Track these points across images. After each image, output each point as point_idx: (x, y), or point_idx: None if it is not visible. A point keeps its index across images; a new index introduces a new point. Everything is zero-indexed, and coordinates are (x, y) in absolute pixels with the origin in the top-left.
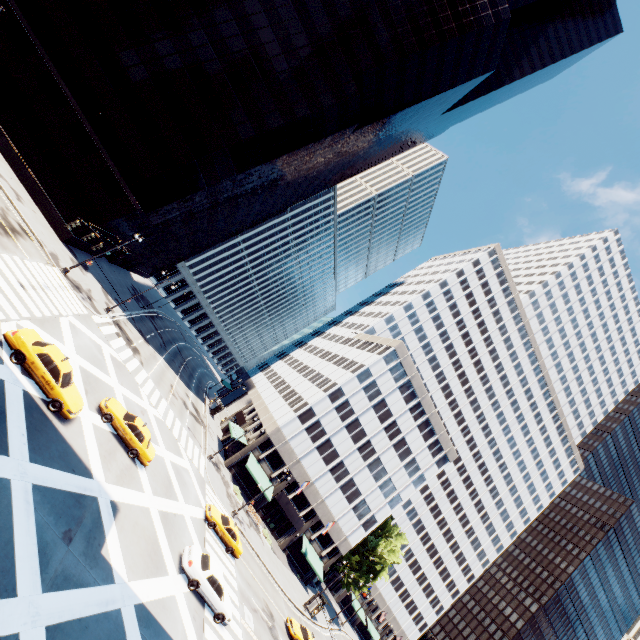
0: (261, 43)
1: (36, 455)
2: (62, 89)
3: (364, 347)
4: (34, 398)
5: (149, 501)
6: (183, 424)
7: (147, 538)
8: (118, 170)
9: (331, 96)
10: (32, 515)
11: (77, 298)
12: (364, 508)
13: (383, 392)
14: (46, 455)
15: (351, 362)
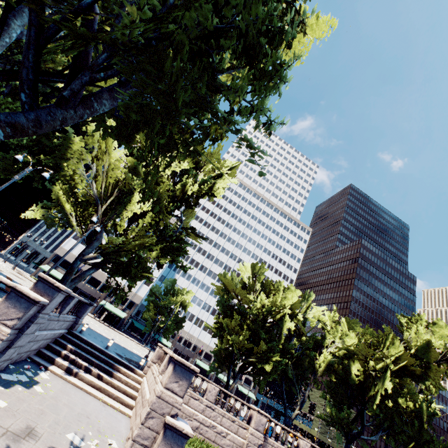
0: None
1: None
2: None
3: None
4: None
5: None
6: None
7: None
8: None
9: None
10: None
11: None
12: None
13: None
14: None
15: None
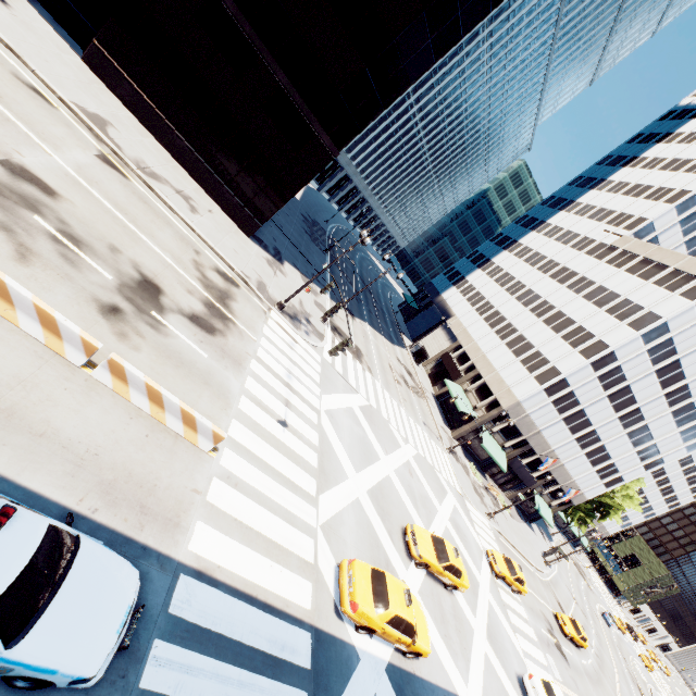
0: None
1: None
2: None
3: (645, 273)
4: (392, 662)
5: (479, 637)
6: (420, 424)
7: None
8: (294, 88)
9: None
10: None
11: (304, 342)
12: (610, 470)
13: (679, 351)
14: None
15: (624, 303)
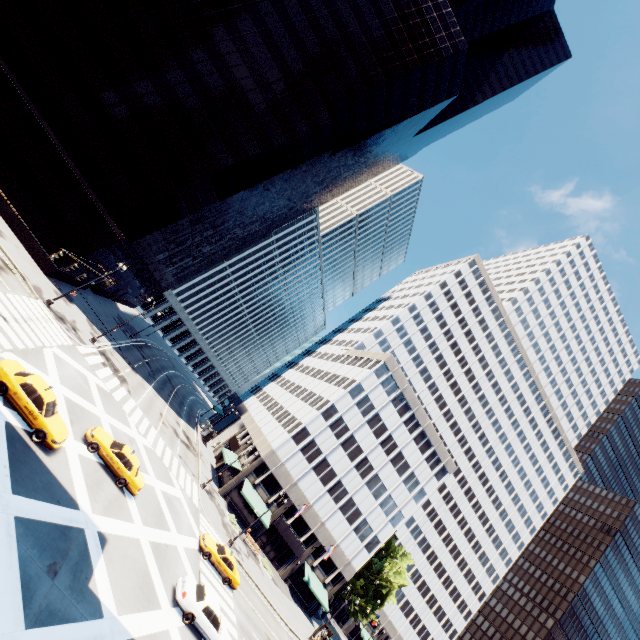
0: (236, 79)
1: (19, 487)
2: (44, 129)
3: (355, 363)
4: (17, 429)
5: (139, 532)
6: (174, 452)
7: (138, 570)
8: (101, 202)
9: (306, 124)
10: (15, 548)
11: (61, 329)
12: (366, 528)
13: (376, 406)
14: (29, 487)
15: (342, 378)
